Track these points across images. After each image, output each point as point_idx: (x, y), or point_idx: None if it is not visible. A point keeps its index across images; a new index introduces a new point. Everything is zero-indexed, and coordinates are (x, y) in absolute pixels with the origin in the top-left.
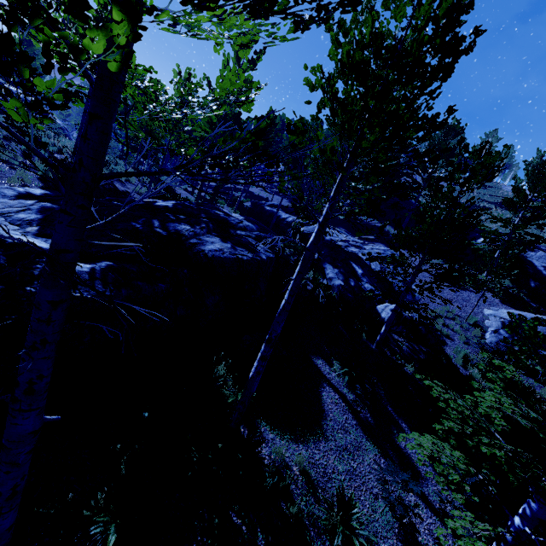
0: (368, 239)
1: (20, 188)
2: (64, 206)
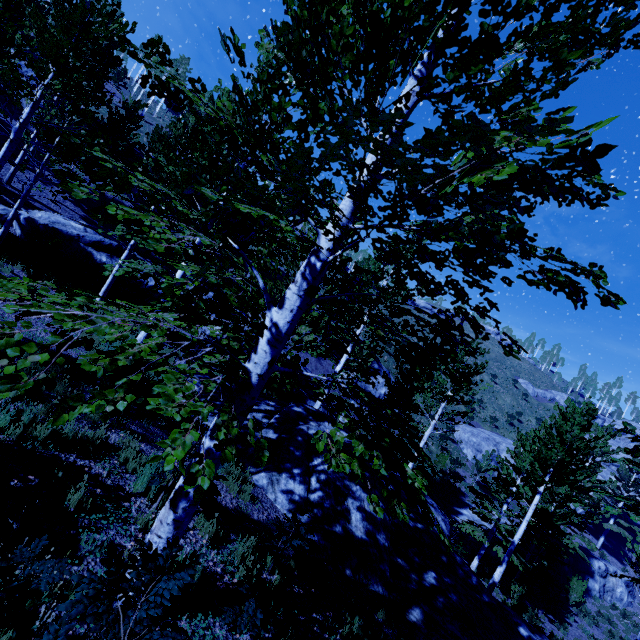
0: None
1: None
2: None
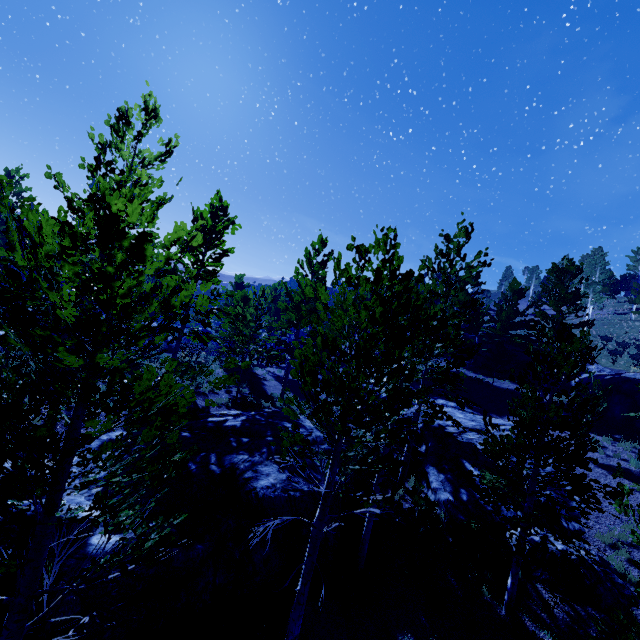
0: (499, 411)
1: (106, 435)
2: (6, 622)
